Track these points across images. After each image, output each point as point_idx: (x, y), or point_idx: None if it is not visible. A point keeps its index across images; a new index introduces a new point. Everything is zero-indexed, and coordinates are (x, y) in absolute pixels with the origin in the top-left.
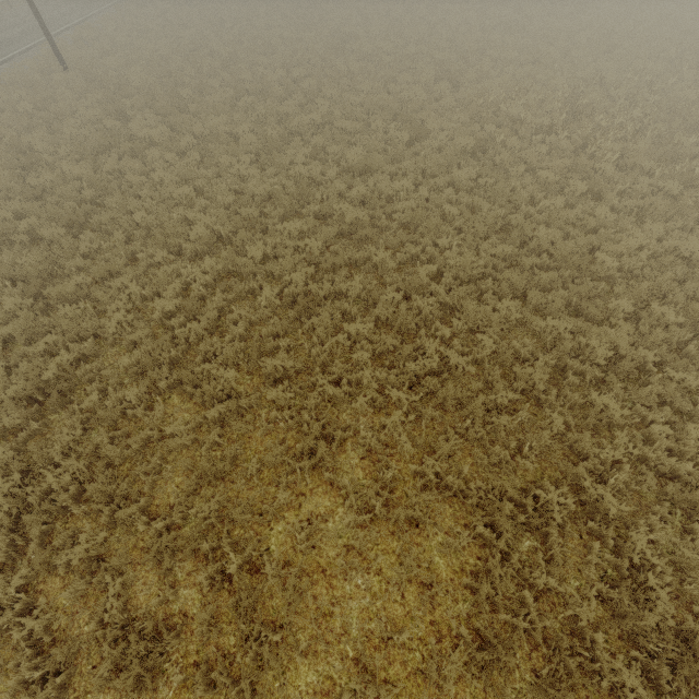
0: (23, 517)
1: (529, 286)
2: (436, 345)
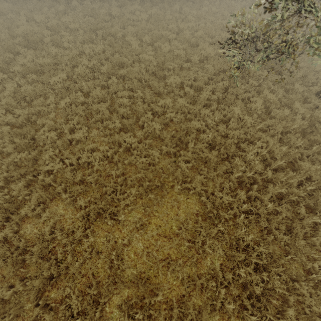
0: (60, 24)
1: (183, 4)
2: (155, 10)
